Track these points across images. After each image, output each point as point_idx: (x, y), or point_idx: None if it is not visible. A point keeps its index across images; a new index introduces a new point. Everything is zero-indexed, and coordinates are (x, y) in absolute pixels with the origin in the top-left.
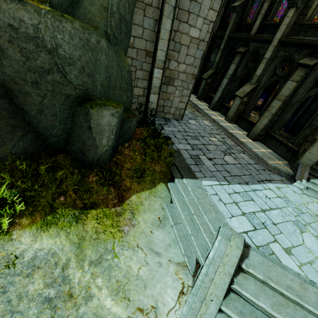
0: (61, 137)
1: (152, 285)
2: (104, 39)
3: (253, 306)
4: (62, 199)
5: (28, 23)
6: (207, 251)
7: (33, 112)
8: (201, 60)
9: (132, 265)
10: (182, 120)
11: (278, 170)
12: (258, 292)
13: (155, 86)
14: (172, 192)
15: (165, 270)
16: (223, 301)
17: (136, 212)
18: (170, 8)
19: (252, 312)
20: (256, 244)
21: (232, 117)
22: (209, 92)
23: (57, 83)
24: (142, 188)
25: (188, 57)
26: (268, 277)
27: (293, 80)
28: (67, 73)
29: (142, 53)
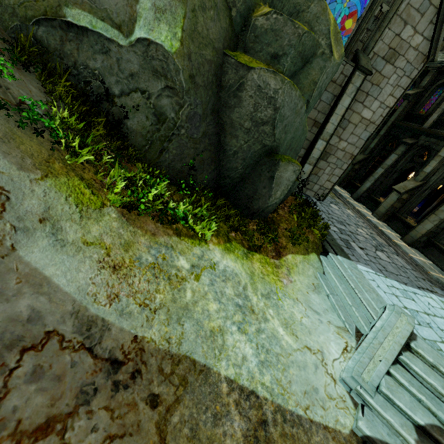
0: (234, 181)
1: (316, 334)
2: (305, 107)
3: (421, 384)
4: (234, 235)
5: (272, 87)
6: (370, 324)
7: (230, 152)
8: (366, 142)
9: (295, 312)
10: (323, 201)
11: (441, 284)
12: (427, 372)
13: (314, 156)
14: (326, 264)
15: (326, 327)
16: (391, 366)
17: (292, 271)
18: (354, 88)
19: (420, 387)
20: (422, 335)
21: (383, 213)
22: (353, 179)
23: (264, 134)
24: (297, 251)
25: (352, 136)
26: (438, 363)
27: None
28: (277, 128)
29: (310, 123)
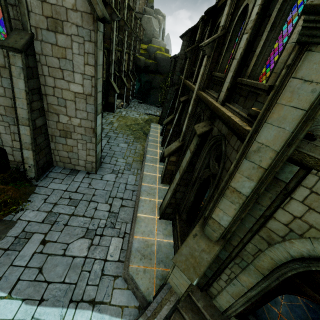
0: None
1: None
2: None
3: None
4: None
5: None
6: None
7: None
8: (95, 114)
9: None
10: (96, 174)
11: (135, 284)
12: None
13: (26, 142)
14: None
15: None
16: None
17: None
18: (19, 69)
19: None
20: None
21: (162, 177)
22: None
23: None
24: None
25: (78, 111)
26: None
27: (190, 149)
28: None
29: (11, 110)
